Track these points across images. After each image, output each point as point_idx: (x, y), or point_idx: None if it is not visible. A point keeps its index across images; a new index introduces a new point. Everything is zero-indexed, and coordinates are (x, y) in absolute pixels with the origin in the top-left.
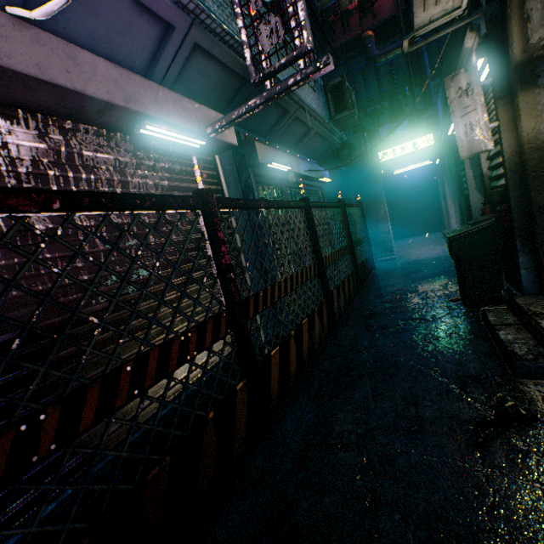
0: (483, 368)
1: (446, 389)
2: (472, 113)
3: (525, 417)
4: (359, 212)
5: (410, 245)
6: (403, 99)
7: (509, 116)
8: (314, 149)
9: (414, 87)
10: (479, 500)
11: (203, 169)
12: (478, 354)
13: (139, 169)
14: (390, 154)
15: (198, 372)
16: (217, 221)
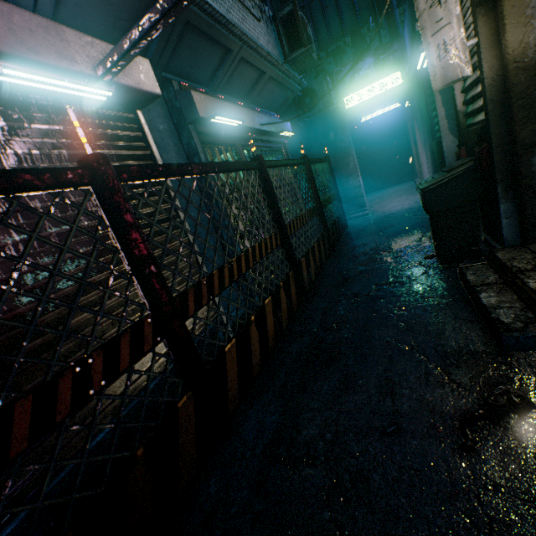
0: (465, 340)
1: (425, 371)
2: (446, 28)
3: (519, 407)
4: (327, 167)
5: (382, 197)
6: (367, 32)
7: (491, 29)
8: (272, 98)
9: (378, 17)
10: (473, 535)
11: (121, 130)
12: (459, 321)
13: (16, 135)
14: (356, 98)
15: (145, 378)
16: (119, 199)
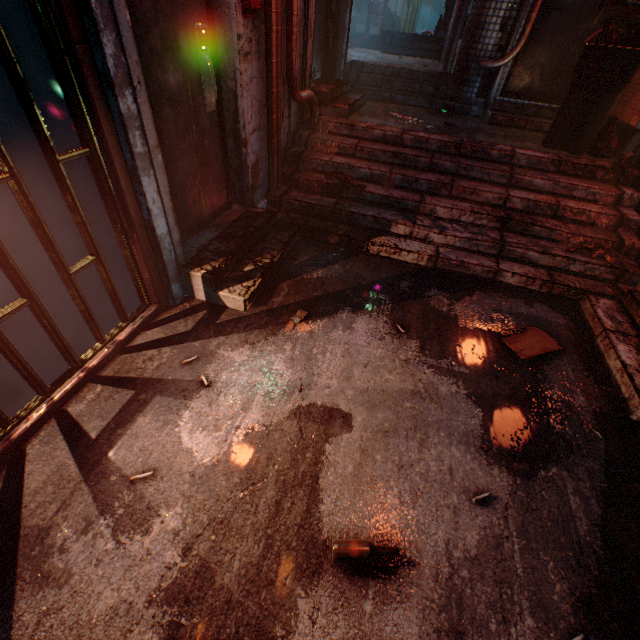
0: None
1: None
2: None
3: None
4: None
5: None
6: None
7: None
8: None
9: None
10: None
11: None
12: None
13: None
14: None
15: None
16: None
